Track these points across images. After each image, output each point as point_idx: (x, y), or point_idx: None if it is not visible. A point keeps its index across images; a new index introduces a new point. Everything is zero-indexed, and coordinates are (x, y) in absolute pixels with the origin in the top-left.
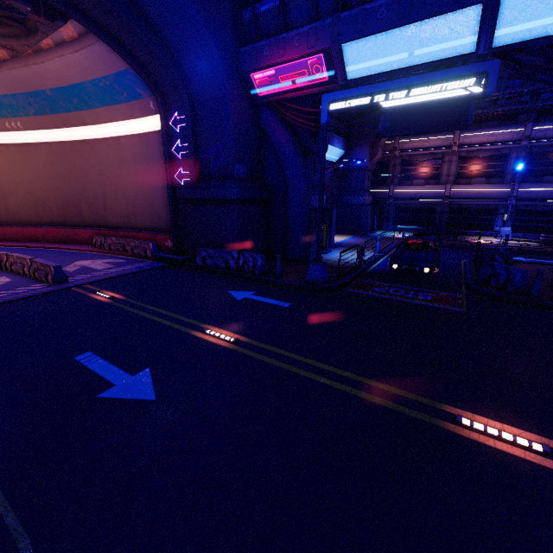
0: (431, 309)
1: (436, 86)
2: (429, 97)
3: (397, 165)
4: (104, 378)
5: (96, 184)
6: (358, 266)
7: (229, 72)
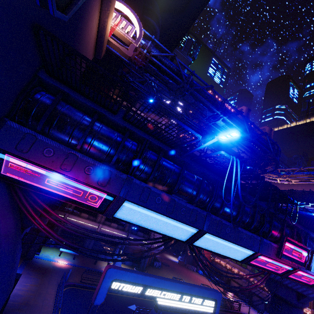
0: None
1: (193, 298)
2: (188, 305)
3: None
4: None
5: None
6: None
7: None
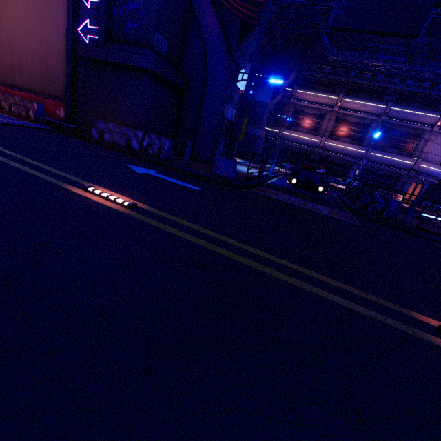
0: (333, 219)
1: None
2: None
3: (290, 111)
4: None
5: None
6: (258, 177)
7: None
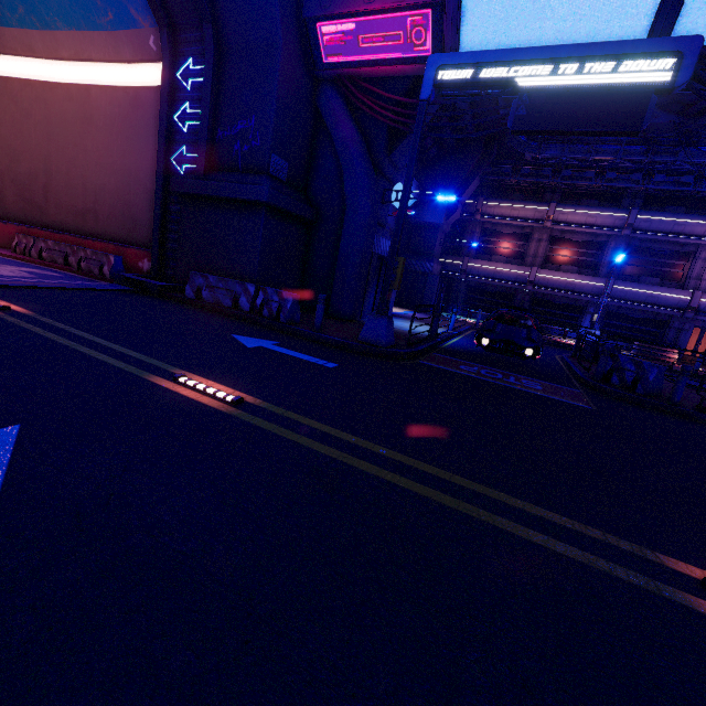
0: (549, 401)
1: (604, 64)
2: (590, 79)
3: (476, 233)
4: None
5: (36, 154)
6: (430, 338)
7: (286, 8)
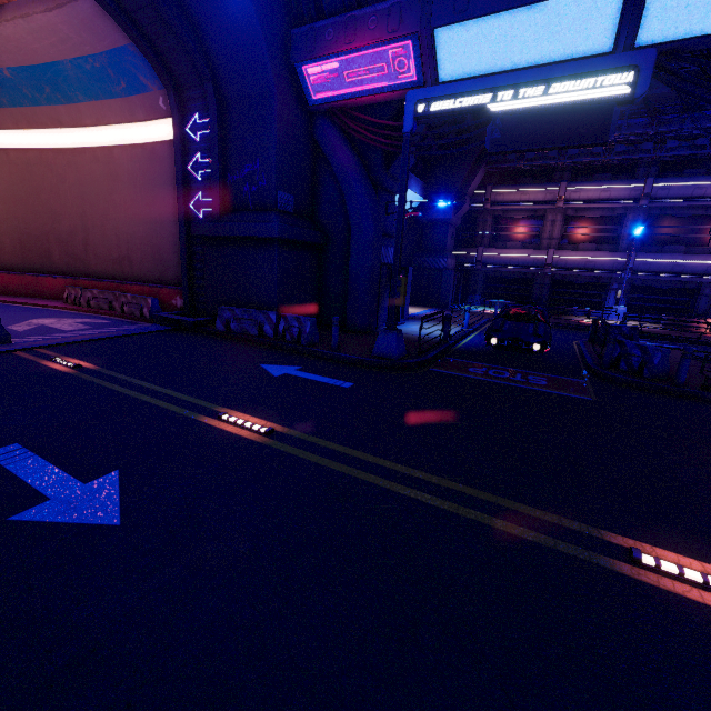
0: (550, 396)
1: (567, 84)
2: (556, 98)
3: (487, 222)
4: (30, 488)
5: (74, 213)
6: (442, 341)
7: (275, 59)
